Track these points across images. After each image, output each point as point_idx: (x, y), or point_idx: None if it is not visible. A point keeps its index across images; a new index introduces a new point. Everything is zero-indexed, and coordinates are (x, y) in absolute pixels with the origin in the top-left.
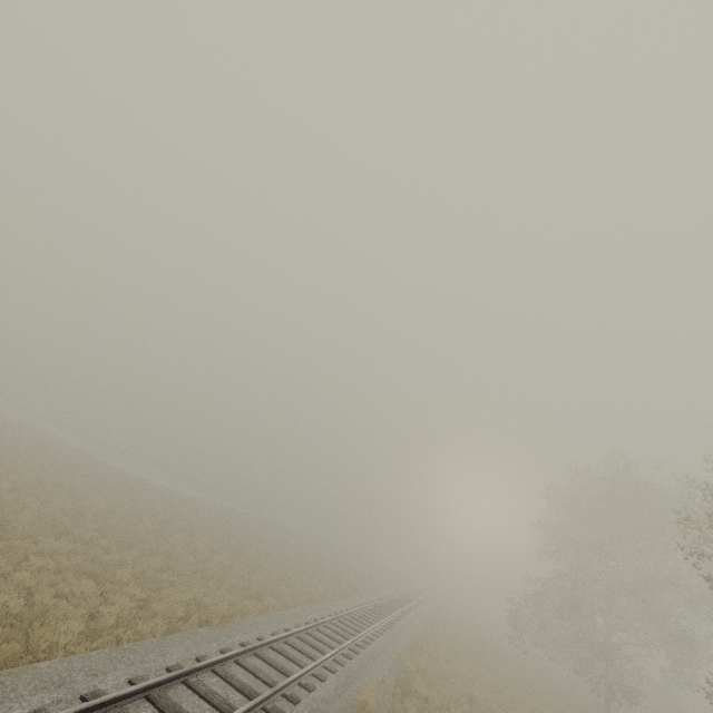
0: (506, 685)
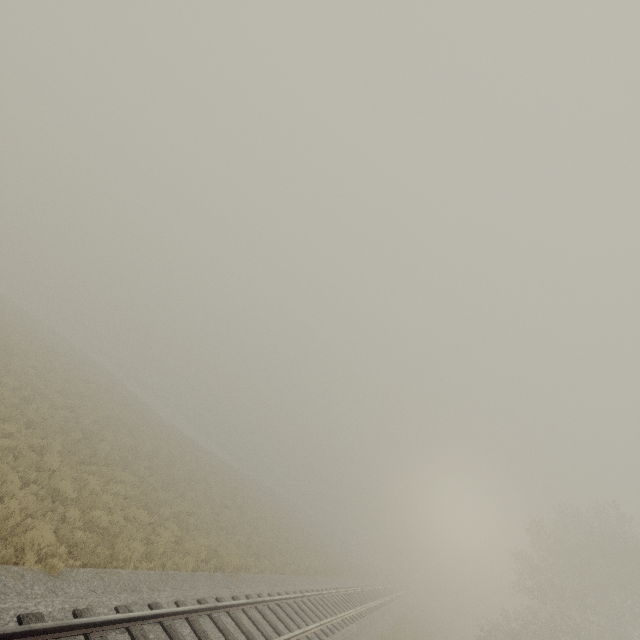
0: None
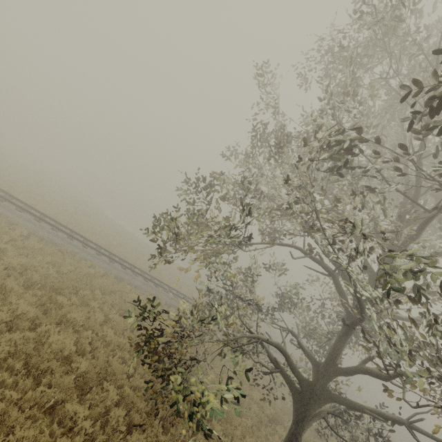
0: (43, 284)
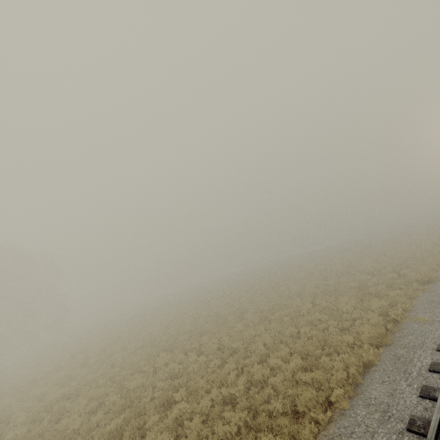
0: None
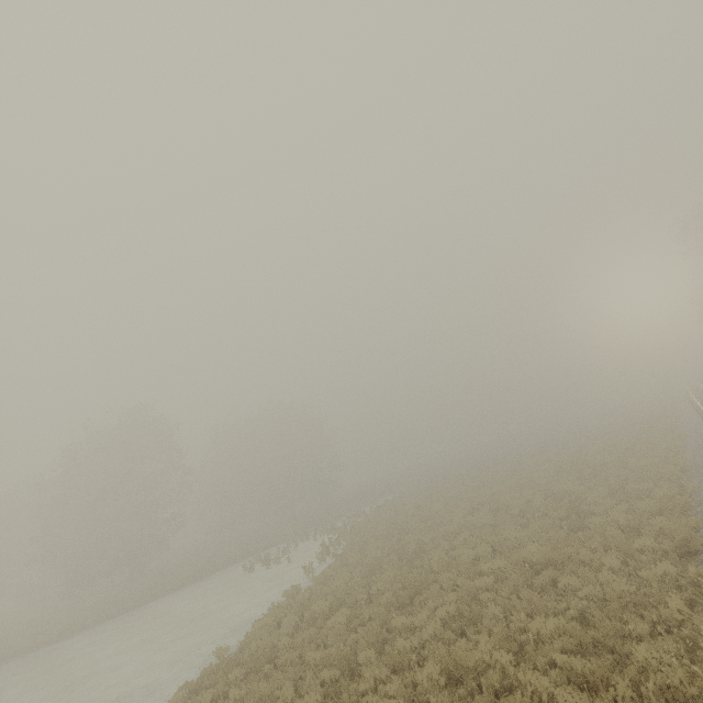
0: None
